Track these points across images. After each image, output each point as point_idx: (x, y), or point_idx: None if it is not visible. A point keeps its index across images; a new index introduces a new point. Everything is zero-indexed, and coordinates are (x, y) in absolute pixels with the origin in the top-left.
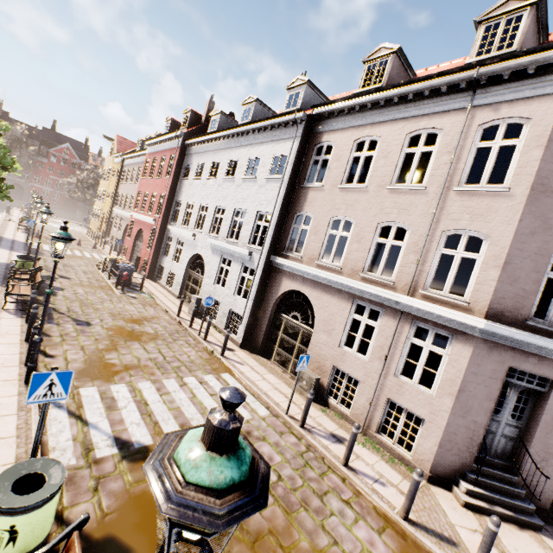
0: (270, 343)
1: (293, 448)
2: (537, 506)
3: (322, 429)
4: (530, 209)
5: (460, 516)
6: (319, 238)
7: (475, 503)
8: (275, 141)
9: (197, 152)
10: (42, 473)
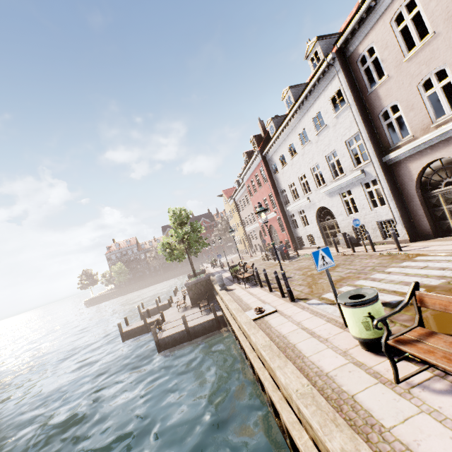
0: (439, 222)
1: None
2: None
3: None
4: None
5: None
6: (418, 109)
7: None
8: (322, 92)
9: (273, 153)
10: (358, 294)
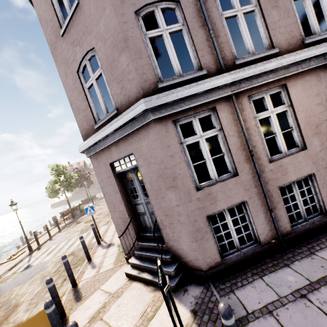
0: None
1: (81, 256)
2: (194, 269)
3: (108, 242)
4: (58, 65)
5: (114, 283)
6: None
7: (129, 272)
8: None
9: None
10: None
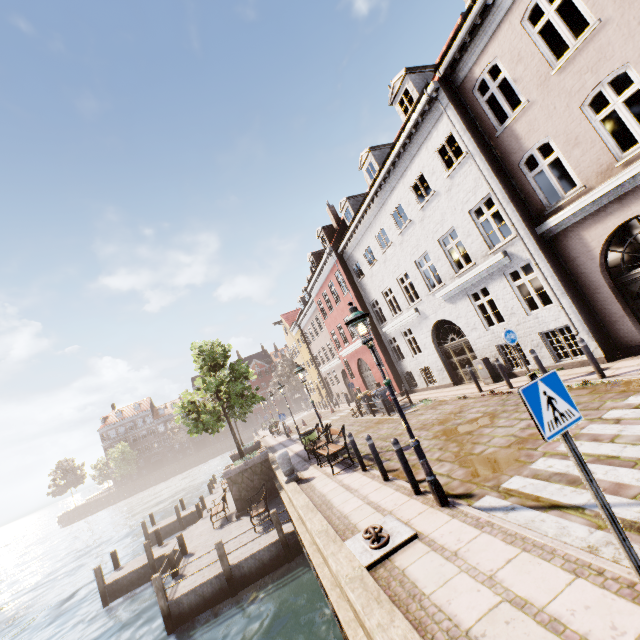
0: None
1: None
2: None
3: None
4: None
5: None
6: (588, 143)
7: None
8: (423, 143)
9: (354, 247)
10: None
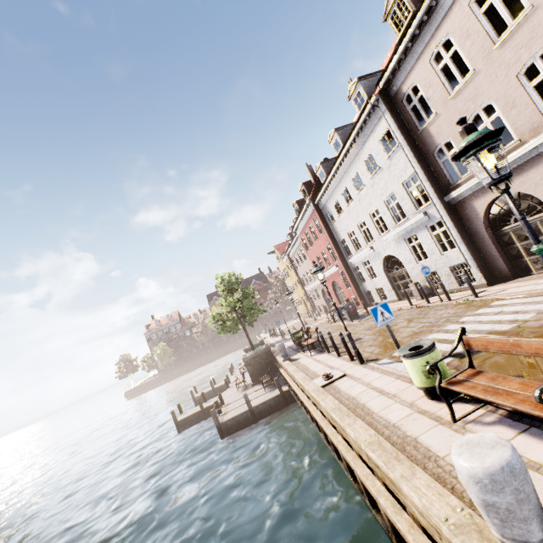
0: (515, 262)
1: None
2: None
3: None
4: None
5: None
6: None
7: None
8: (370, 133)
9: (326, 200)
10: (417, 345)
